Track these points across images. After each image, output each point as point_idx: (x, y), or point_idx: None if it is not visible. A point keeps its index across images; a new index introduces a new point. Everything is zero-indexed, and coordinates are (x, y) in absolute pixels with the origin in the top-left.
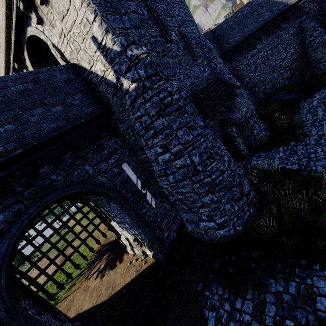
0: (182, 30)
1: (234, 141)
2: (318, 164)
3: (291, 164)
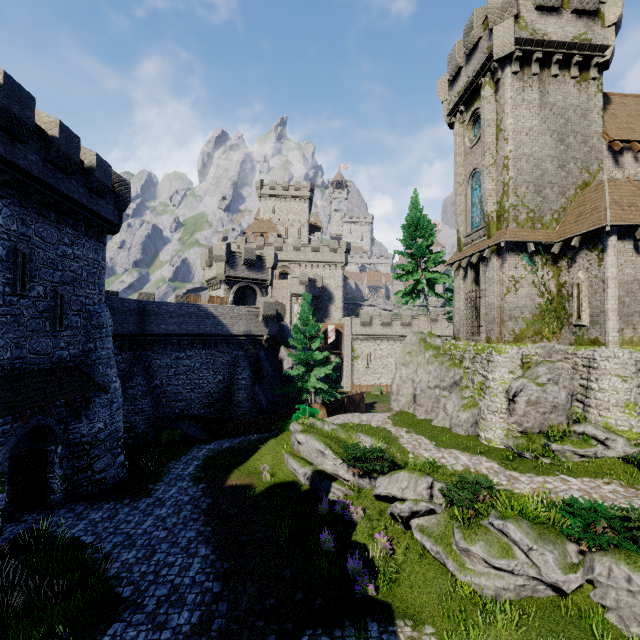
0: (63, 289)
1: (49, 470)
2: (114, 540)
3: (92, 533)
